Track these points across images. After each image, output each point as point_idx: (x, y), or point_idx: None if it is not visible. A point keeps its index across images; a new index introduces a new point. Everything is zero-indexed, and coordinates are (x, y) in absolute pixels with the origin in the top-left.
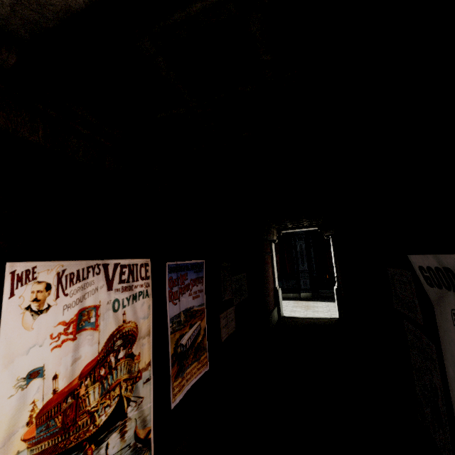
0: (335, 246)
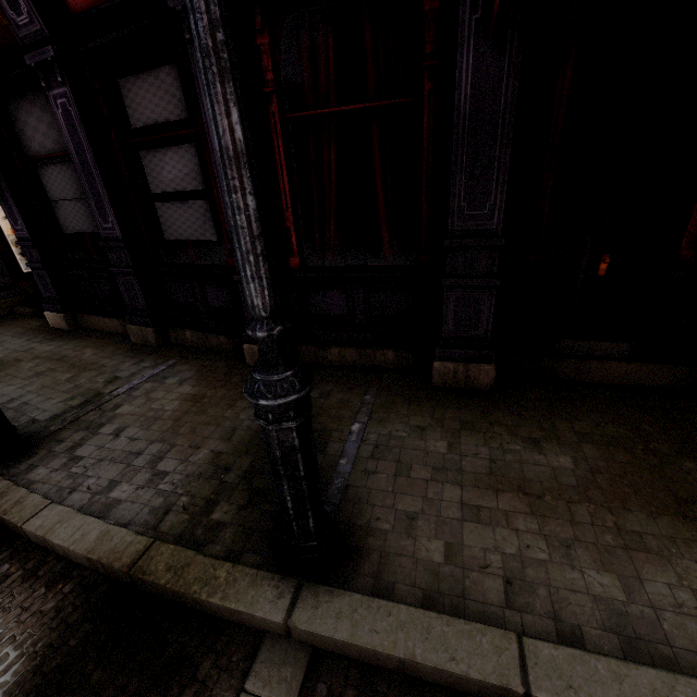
0: None
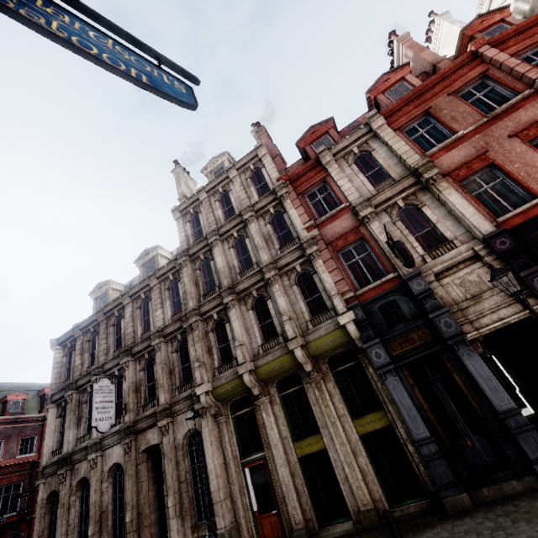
0: (501, 359)
